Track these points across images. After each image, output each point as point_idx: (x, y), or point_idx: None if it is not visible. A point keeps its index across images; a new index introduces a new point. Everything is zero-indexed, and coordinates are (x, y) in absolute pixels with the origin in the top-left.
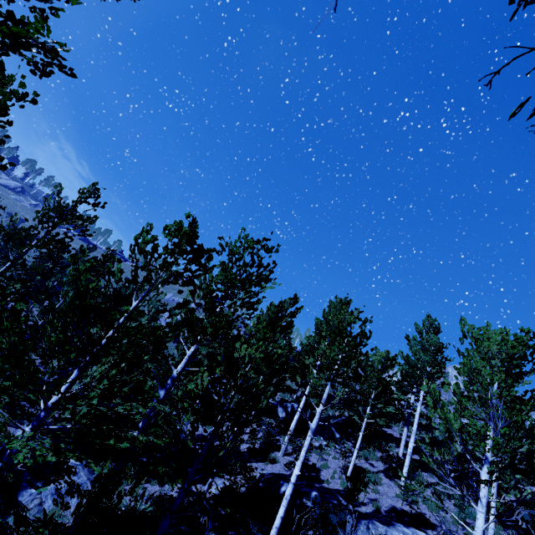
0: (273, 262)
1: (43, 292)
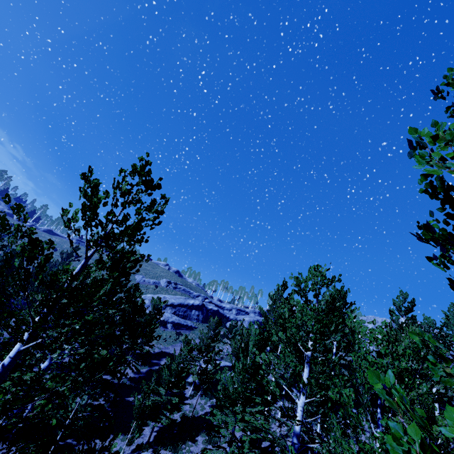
0: (339, 291)
1: (104, 339)
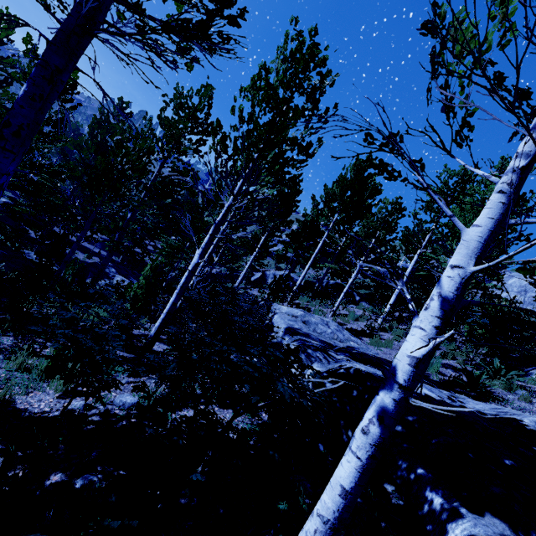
0: (208, 104)
1: None
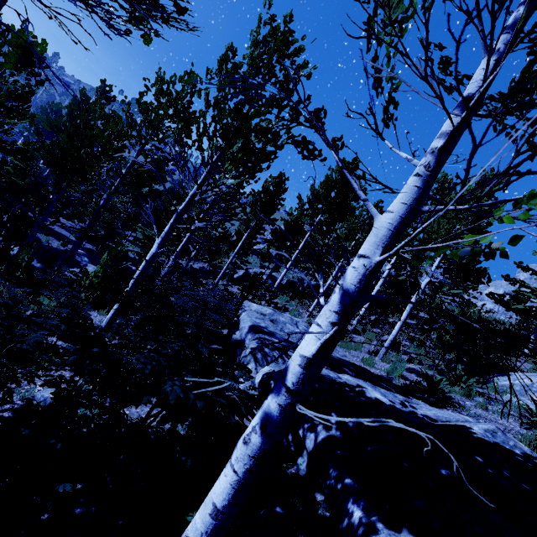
0: (191, 92)
1: None
